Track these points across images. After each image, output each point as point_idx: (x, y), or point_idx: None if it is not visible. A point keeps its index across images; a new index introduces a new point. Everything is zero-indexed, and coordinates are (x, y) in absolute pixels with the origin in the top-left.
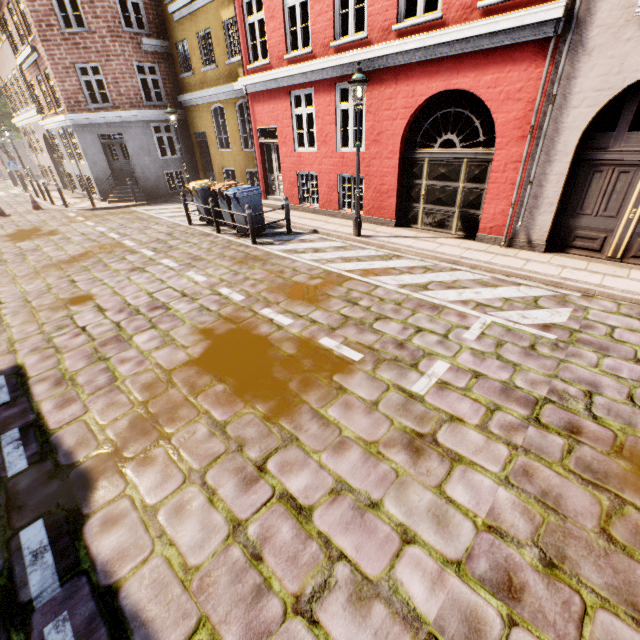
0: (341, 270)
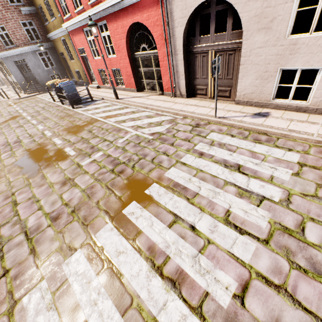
0: (98, 117)
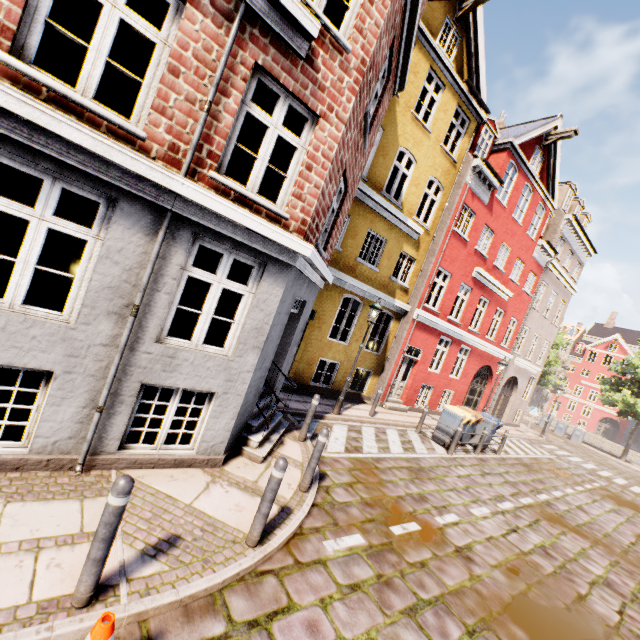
0: (527, 455)
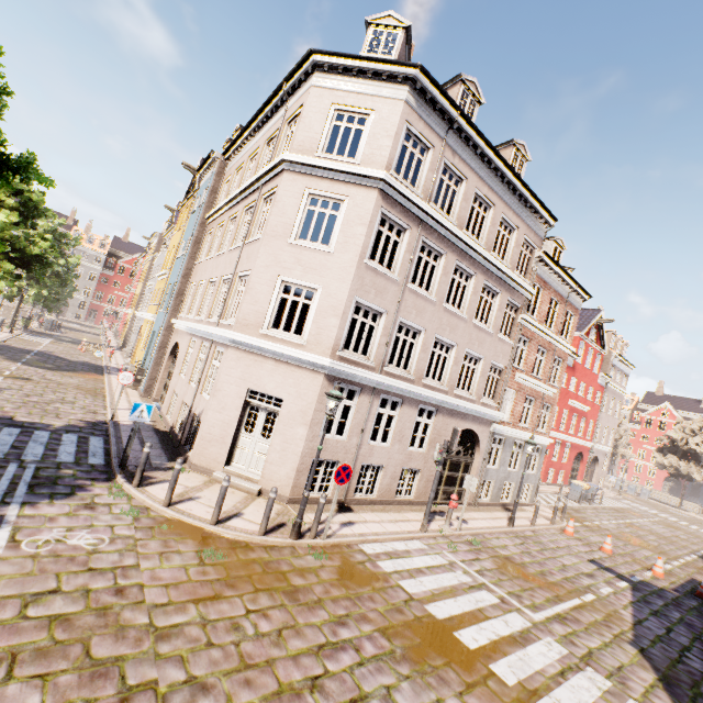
0: (614, 505)
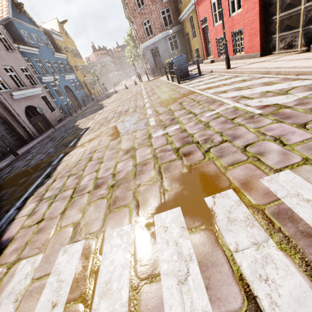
0: (196, 89)
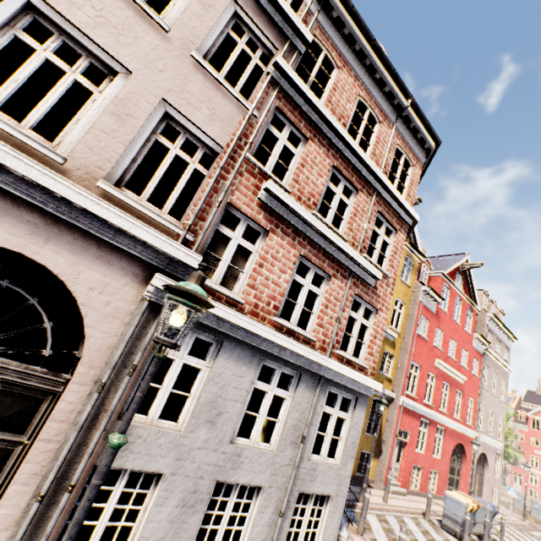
0: None
